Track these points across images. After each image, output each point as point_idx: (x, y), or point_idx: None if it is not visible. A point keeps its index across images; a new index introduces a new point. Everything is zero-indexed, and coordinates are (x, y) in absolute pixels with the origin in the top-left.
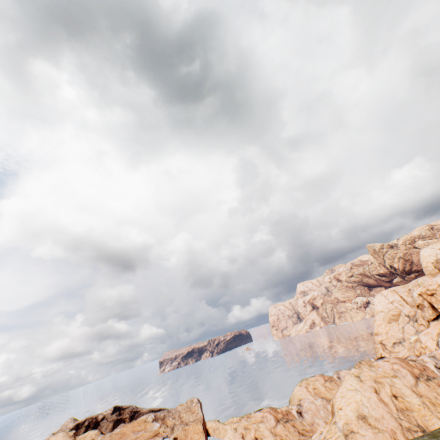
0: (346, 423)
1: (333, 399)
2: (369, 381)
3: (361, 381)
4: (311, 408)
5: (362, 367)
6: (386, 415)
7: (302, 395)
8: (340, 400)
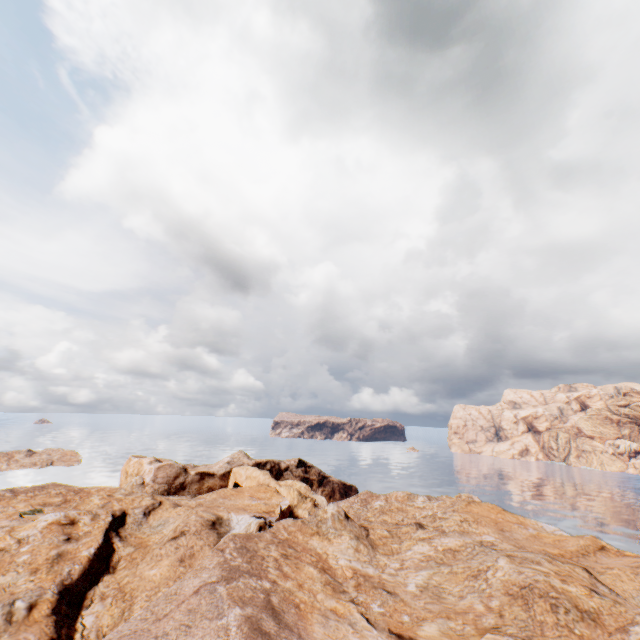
0: None
1: None
2: None
3: None
4: None
5: None
6: None
7: None
8: None
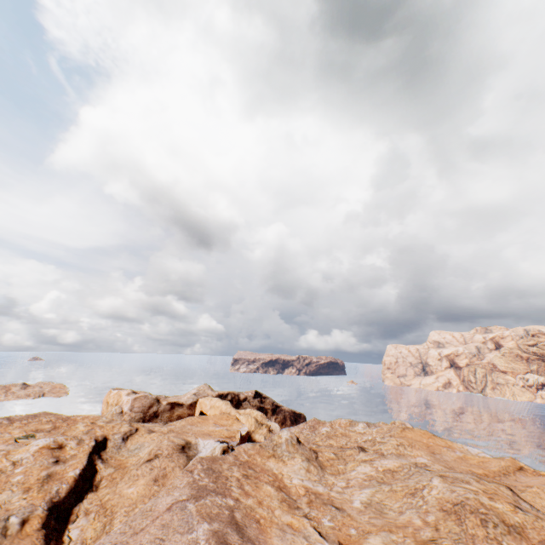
0: None
1: None
2: None
3: None
4: None
5: None
6: None
7: None
8: None
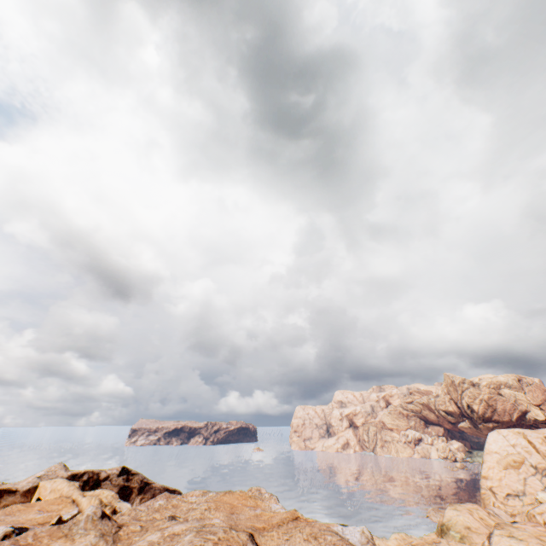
0: None
1: None
2: None
3: None
4: None
5: None
6: None
7: (469, 522)
8: None
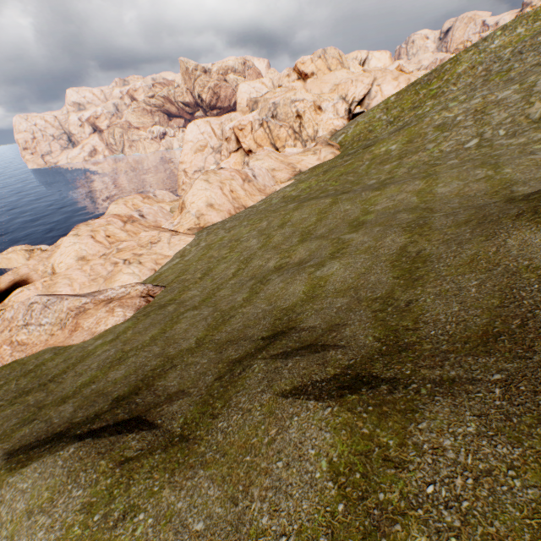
0: (199, 211)
1: (185, 198)
2: (217, 183)
3: (211, 183)
4: (152, 212)
5: (210, 175)
6: (227, 202)
7: (121, 212)
8: (192, 198)
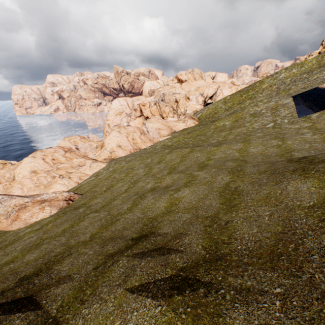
0: (112, 149)
1: (105, 140)
2: (125, 134)
3: (121, 133)
4: (84, 147)
5: (121, 128)
6: (129, 145)
7: (66, 145)
8: (109, 141)
